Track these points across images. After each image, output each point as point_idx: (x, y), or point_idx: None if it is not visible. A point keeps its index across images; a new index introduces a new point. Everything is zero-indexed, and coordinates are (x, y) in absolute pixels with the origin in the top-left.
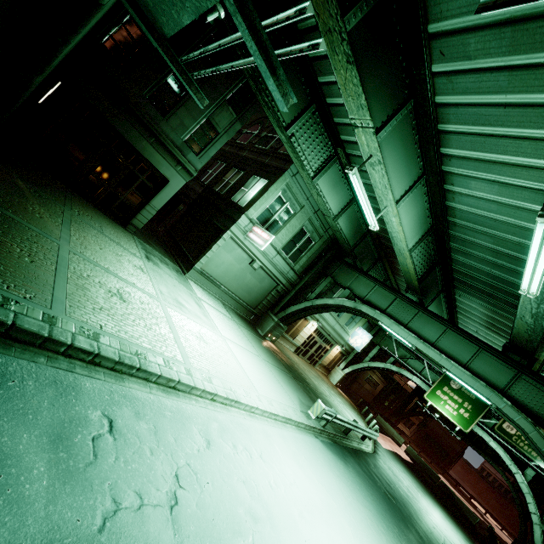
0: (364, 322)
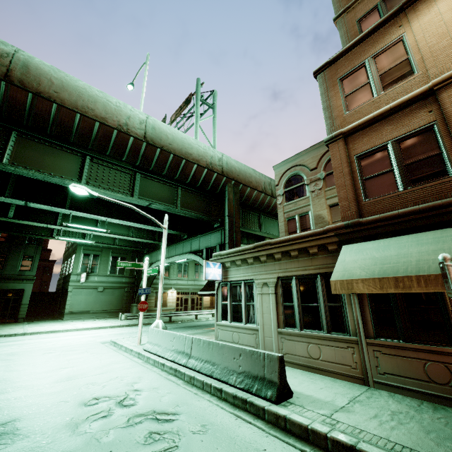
0: None
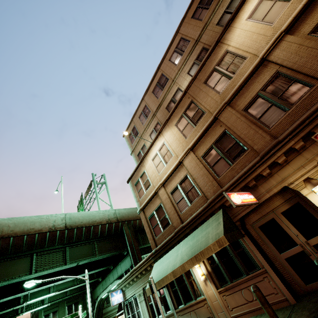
0: None
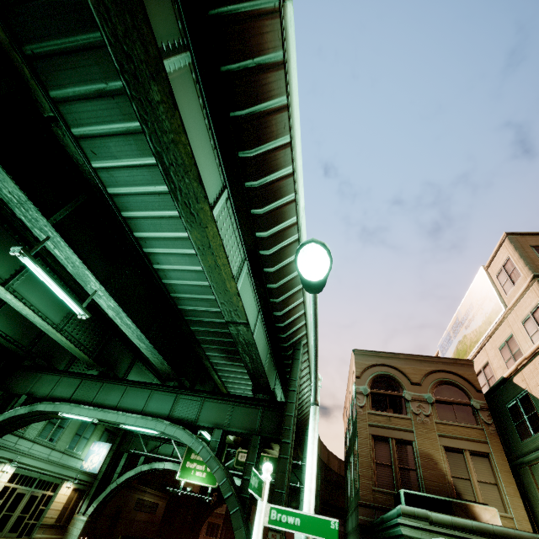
0: (100, 433)
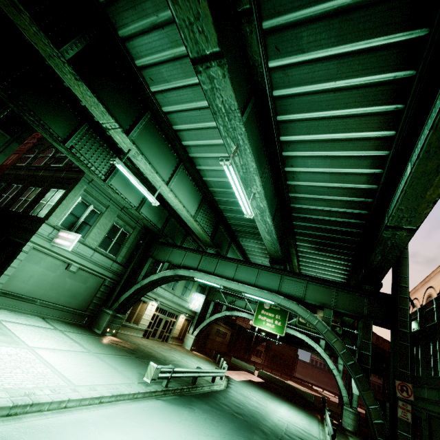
0: (196, 287)
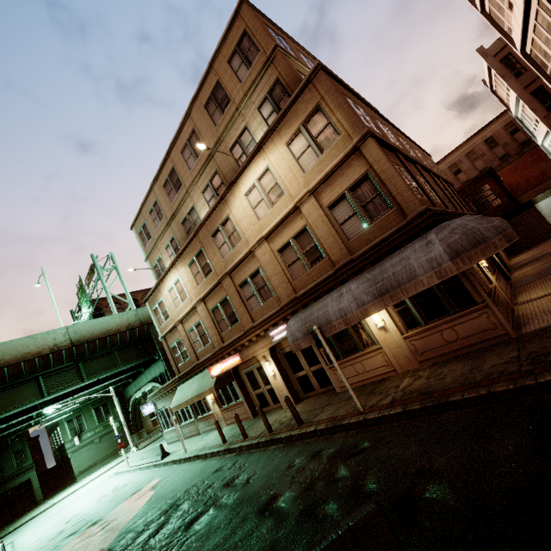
0: None
